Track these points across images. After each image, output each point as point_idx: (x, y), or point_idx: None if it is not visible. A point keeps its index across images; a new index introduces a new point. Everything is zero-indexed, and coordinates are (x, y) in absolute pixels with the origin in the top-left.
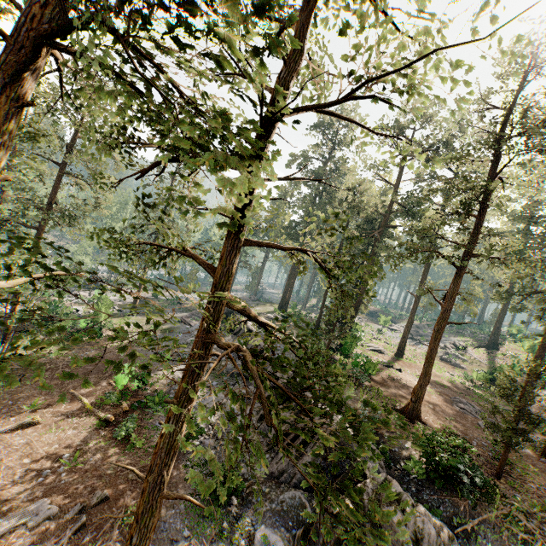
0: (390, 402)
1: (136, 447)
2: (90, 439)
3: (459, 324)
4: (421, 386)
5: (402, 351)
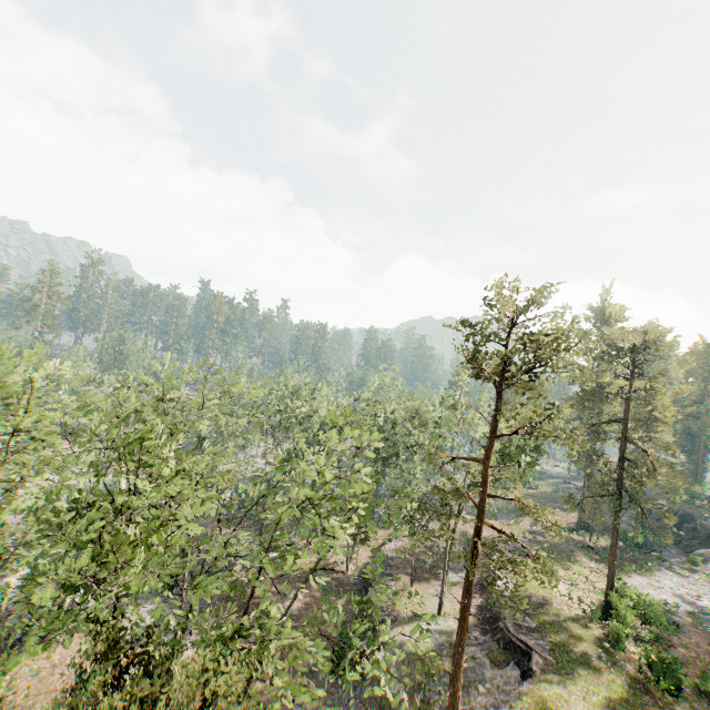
0: None
1: None
2: None
3: None
4: None
5: None
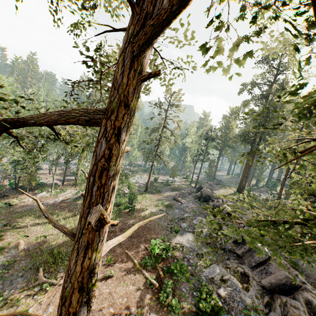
0: None
1: (175, 311)
2: (144, 297)
3: None
4: None
5: None
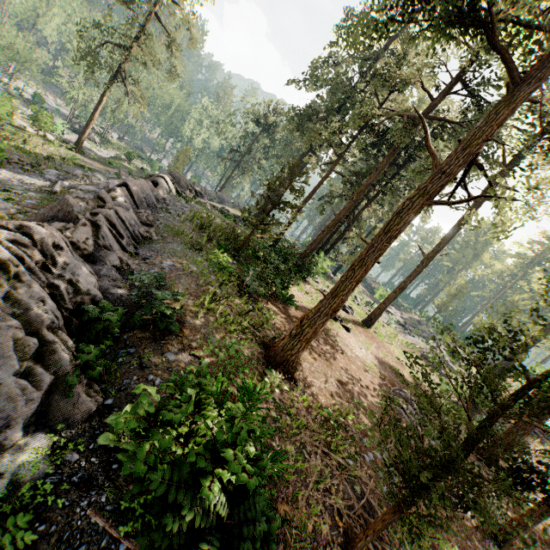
0: (271, 333)
1: None
2: None
3: (453, 203)
4: (317, 312)
5: (372, 319)
